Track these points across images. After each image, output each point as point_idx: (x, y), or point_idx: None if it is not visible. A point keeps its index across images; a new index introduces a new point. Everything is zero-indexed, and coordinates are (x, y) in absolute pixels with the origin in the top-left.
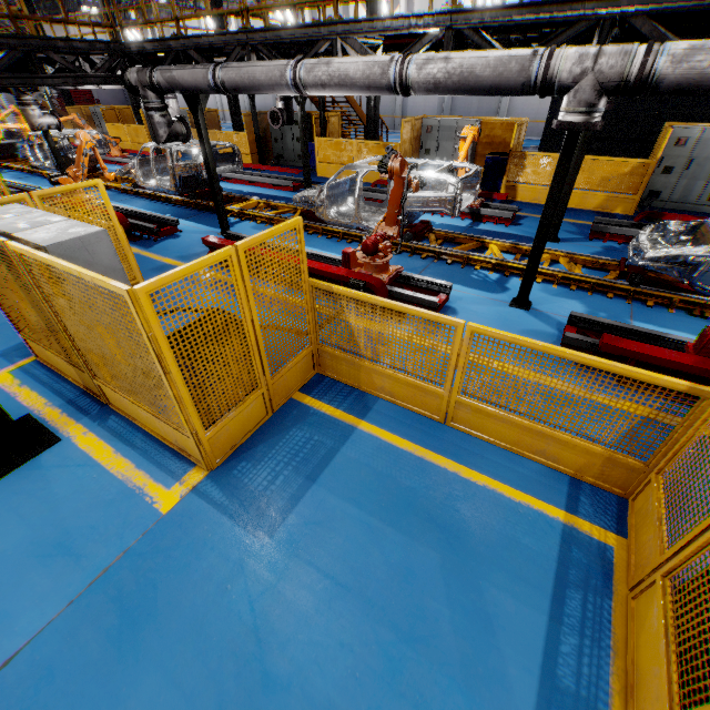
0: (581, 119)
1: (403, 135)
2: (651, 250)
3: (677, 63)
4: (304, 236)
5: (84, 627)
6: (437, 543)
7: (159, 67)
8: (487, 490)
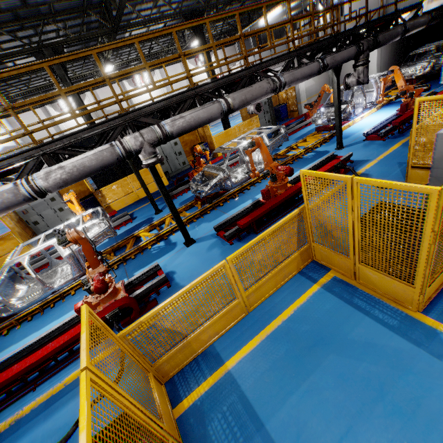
0: (155, 159)
1: (9, 225)
2: (205, 188)
3: (173, 127)
4: (4, 340)
5: None
6: (324, 351)
7: None
8: (297, 311)
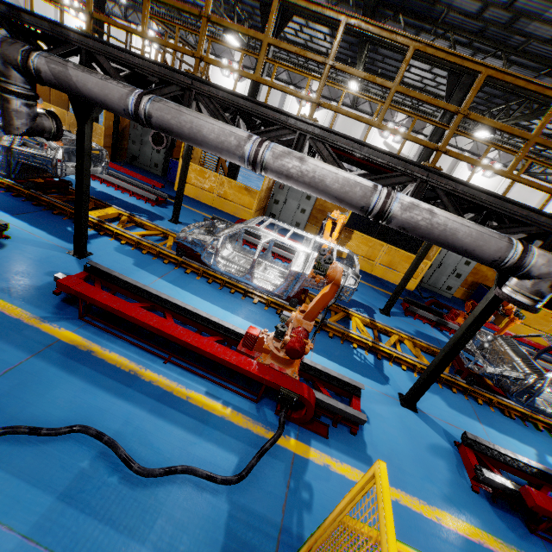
0: (532, 304)
1: (263, 186)
2: (489, 365)
3: None
4: (182, 275)
5: None
6: None
7: (45, 52)
8: None
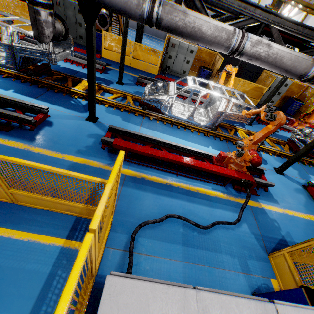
0: None
1: (164, 47)
2: None
3: None
4: (149, 122)
5: None
6: None
7: None
8: None
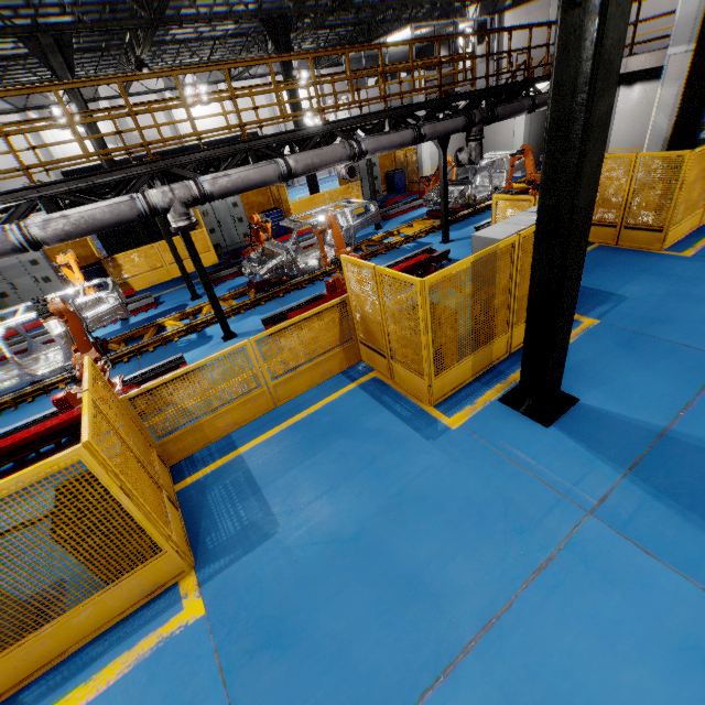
0: (188, 222)
1: None
2: (260, 270)
3: (214, 186)
4: None
5: (258, 683)
6: (336, 437)
7: None
8: (326, 405)
